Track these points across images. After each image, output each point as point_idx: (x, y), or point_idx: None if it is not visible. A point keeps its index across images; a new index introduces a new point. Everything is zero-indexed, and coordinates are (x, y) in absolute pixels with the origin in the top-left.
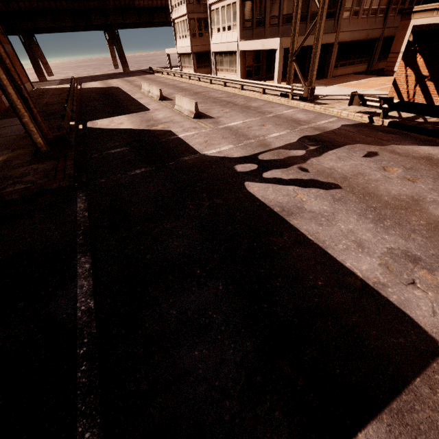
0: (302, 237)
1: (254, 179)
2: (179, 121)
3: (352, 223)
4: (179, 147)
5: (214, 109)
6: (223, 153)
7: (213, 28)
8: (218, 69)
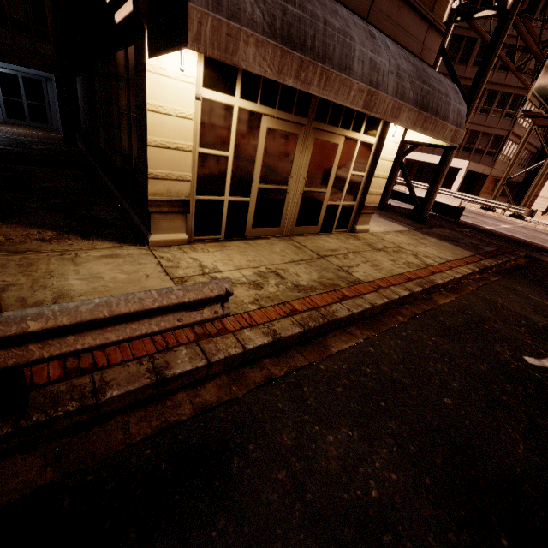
0: None
1: None
2: None
3: None
4: (517, 238)
5: None
6: None
7: None
8: None
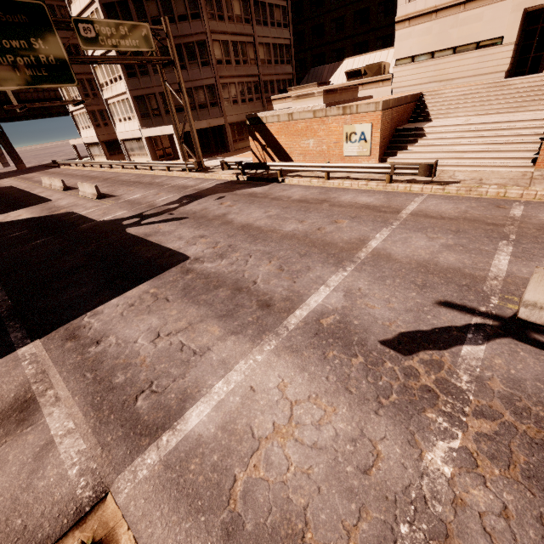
0: (151, 243)
1: (134, 226)
2: (82, 204)
3: (182, 231)
4: (79, 220)
5: (120, 189)
6: (116, 217)
7: (115, 119)
8: (131, 155)
